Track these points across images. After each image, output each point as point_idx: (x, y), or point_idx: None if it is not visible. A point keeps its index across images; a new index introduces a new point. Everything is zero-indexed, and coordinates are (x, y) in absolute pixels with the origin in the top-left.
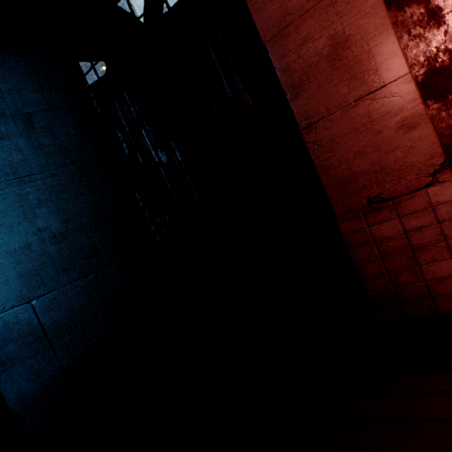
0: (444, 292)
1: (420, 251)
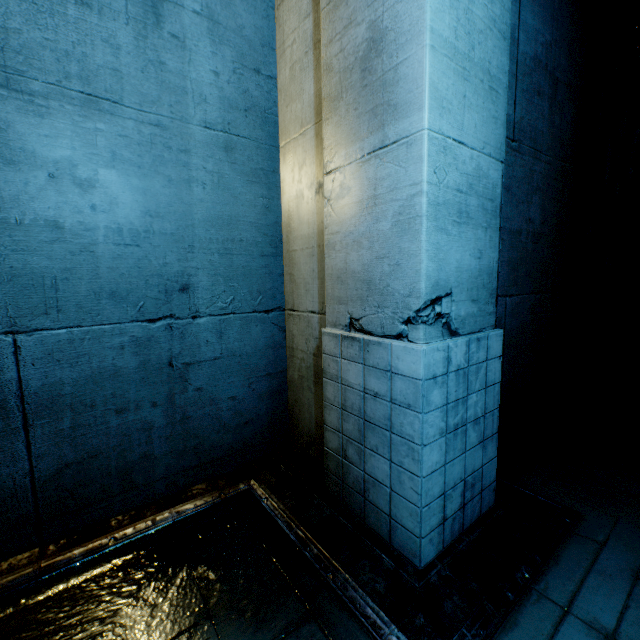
0: None
1: None
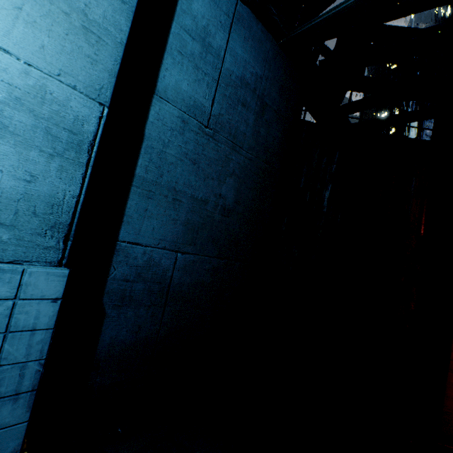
0: None
1: None
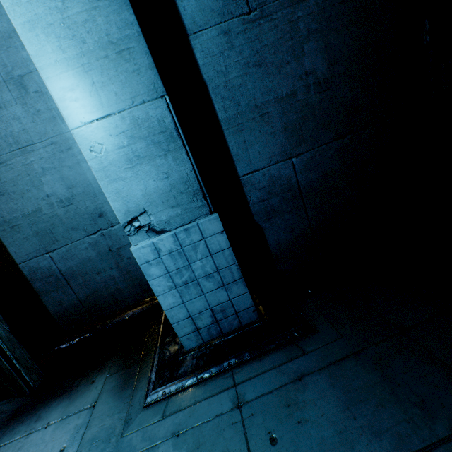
0: None
1: None
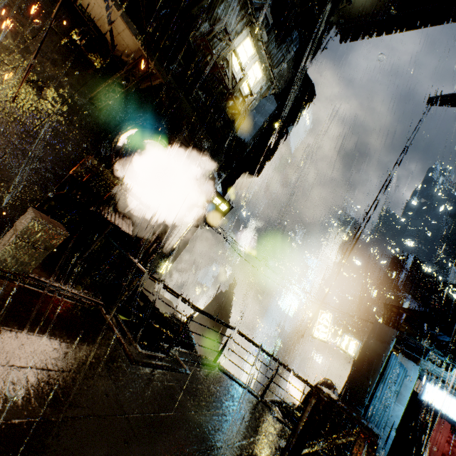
0: None
1: None
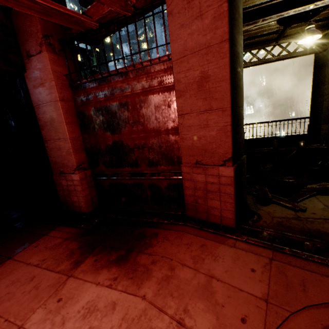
0: (76, 206)
1: (71, 192)
